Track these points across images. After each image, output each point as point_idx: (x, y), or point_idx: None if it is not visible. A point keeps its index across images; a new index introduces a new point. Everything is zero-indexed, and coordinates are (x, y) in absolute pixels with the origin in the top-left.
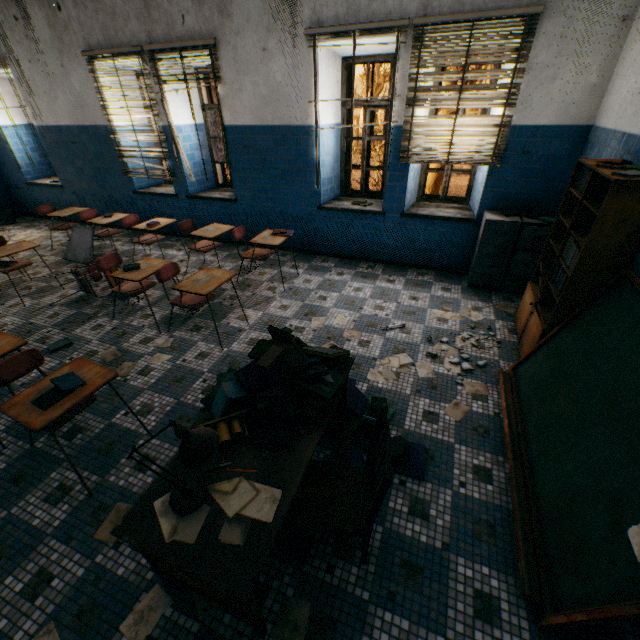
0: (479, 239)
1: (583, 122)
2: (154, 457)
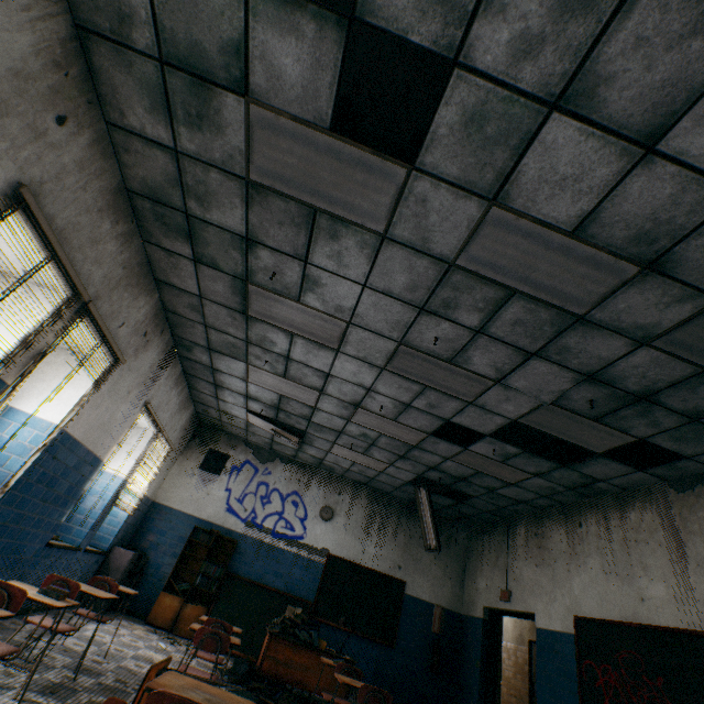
0: (122, 568)
1: (153, 498)
2: None
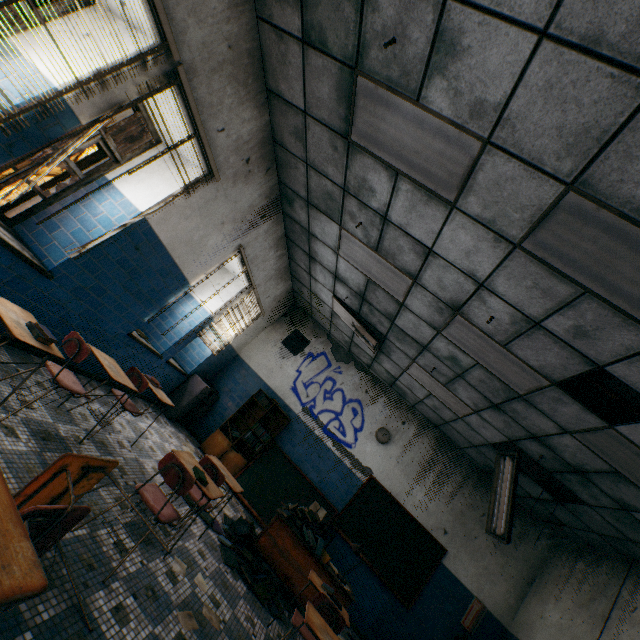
0: (194, 393)
1: (238, 351)
2: (278, 632)
